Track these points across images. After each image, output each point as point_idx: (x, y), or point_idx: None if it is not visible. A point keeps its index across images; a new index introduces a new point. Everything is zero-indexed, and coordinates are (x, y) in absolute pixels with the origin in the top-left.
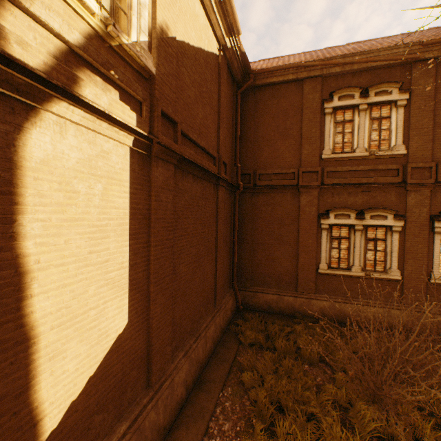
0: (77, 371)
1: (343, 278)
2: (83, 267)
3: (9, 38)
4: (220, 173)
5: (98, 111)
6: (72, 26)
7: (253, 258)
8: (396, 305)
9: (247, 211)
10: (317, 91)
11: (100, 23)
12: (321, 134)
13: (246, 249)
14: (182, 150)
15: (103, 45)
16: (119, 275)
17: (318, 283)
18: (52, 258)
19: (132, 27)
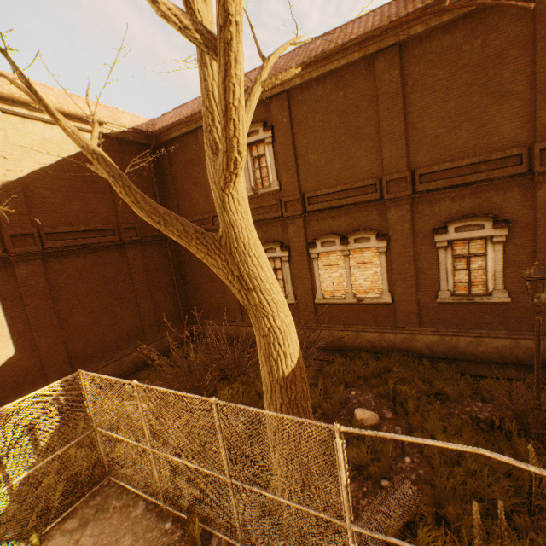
0: None
1: None
2: None
3: None
4: (123, 239)
5: None
6: None
7: (198, 296)
8: (295, 325)
9: (185, 256)
10: None
11: None
12: None
13: (191, 289)
14: (50, 246)
15: None
16: (0, 330)
17: (244, 312)
18: None
19: None
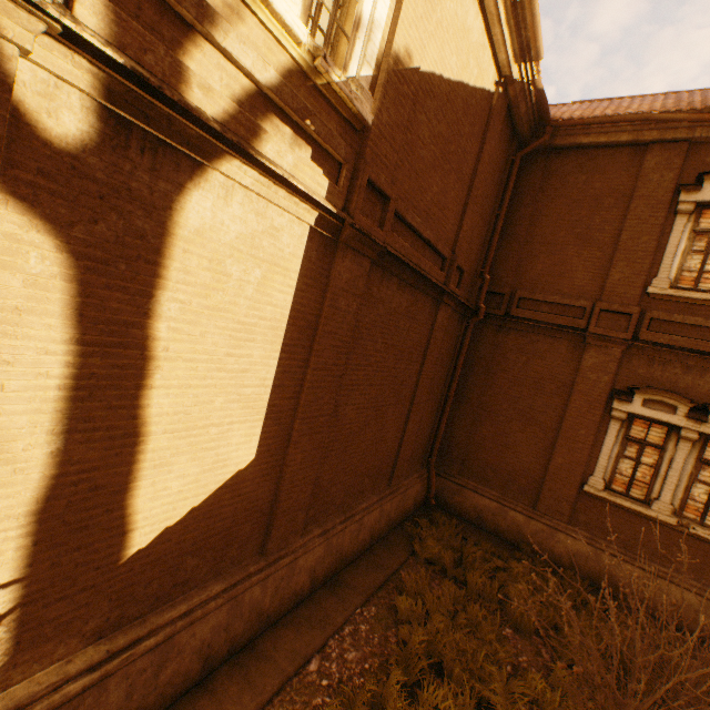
0: (180, 494)
1: (630, 514)
2: (214, 370)
3: (192, 82)
4: (448, 285)
5: (276, 175)
6: (269, 61)
7: (473, 431)
8: None
9: (483, 353)
10: (671, 168)
11: (306, 54)
12: (658, 247)
13: (465, 413)
14: (389, 240)
15: (305, 85)
16: (257, 395)
17: (578, 508)
18: (182, 350)
19: (353, 57)
